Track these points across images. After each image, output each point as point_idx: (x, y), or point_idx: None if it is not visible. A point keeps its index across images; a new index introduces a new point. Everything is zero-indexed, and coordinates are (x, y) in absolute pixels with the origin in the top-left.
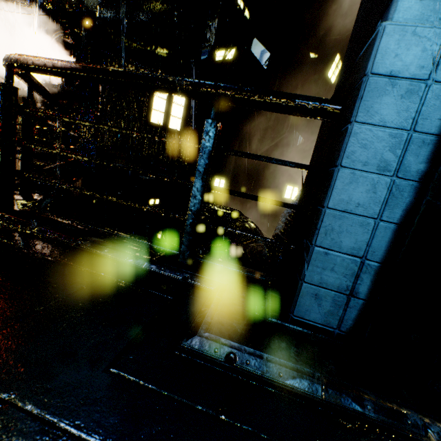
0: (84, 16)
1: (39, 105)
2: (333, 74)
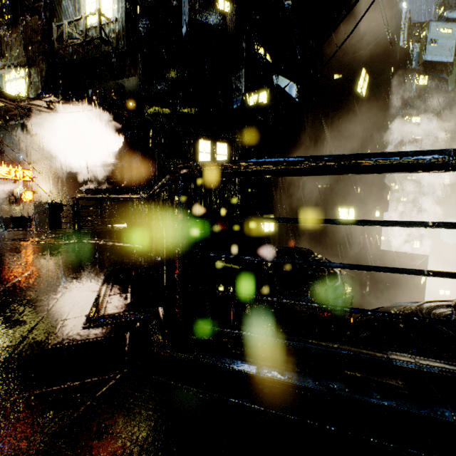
0: (127, 99)
1: (96, 185)
2: (362, 88)
